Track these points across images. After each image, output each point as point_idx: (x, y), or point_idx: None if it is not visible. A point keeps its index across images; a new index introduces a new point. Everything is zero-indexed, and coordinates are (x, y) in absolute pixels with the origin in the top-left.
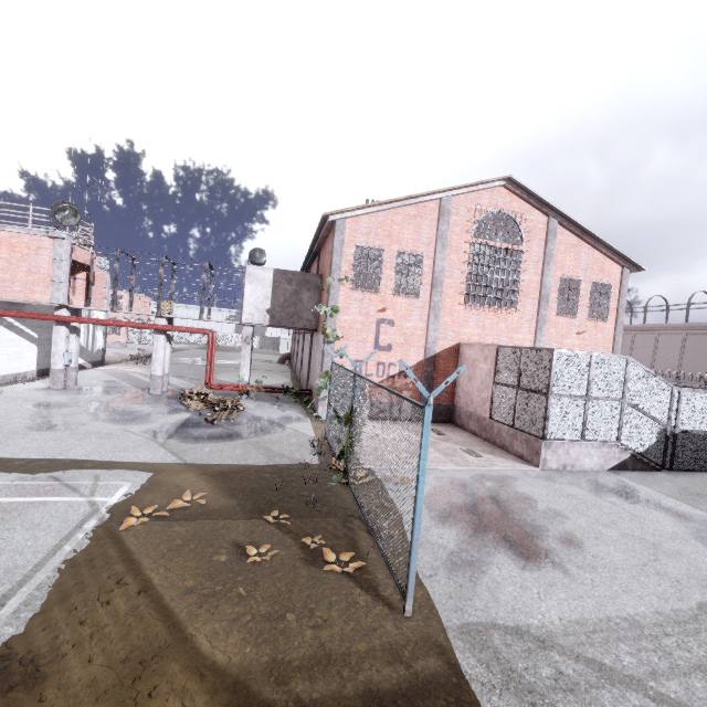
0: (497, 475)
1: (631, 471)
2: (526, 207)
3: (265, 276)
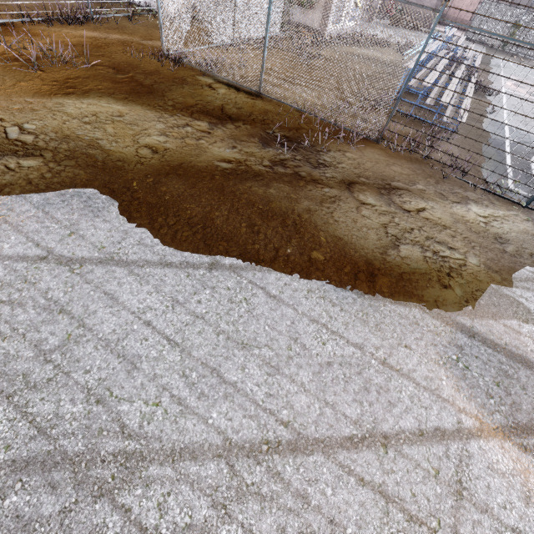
0: None
1: None
2: None
3: None
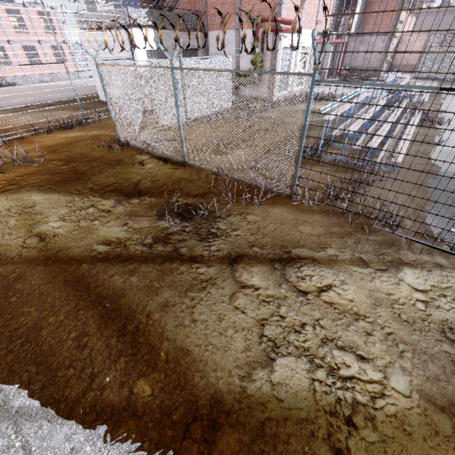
0: None
1: None
2: None
3: (361, 1)
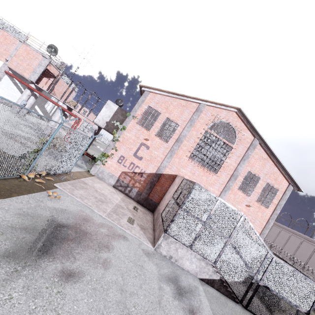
0: (120, 232)
1: (216, 289)
2: (244, 127)
3: (113, 108)
